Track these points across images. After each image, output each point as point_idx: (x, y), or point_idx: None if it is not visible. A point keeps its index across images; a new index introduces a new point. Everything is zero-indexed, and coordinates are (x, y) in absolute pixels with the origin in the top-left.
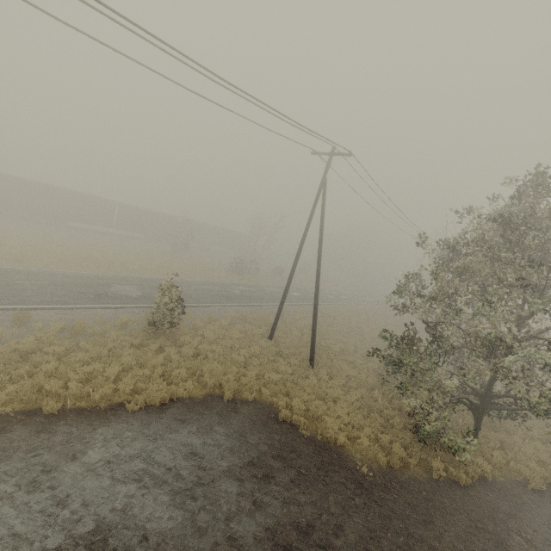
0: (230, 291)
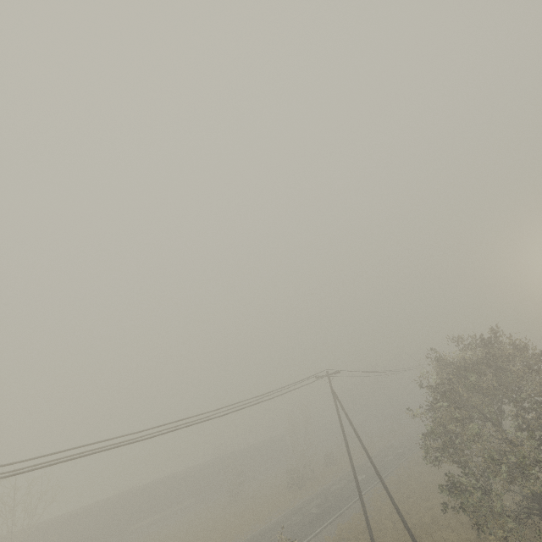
0: (308, 514)
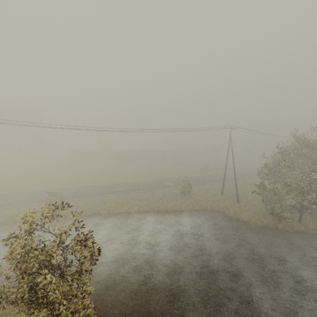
0: (203, 179)
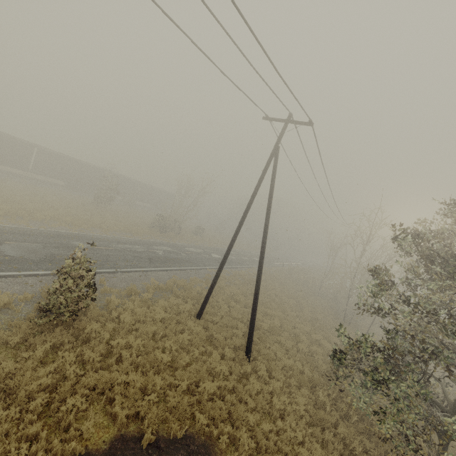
0: (153, 252)
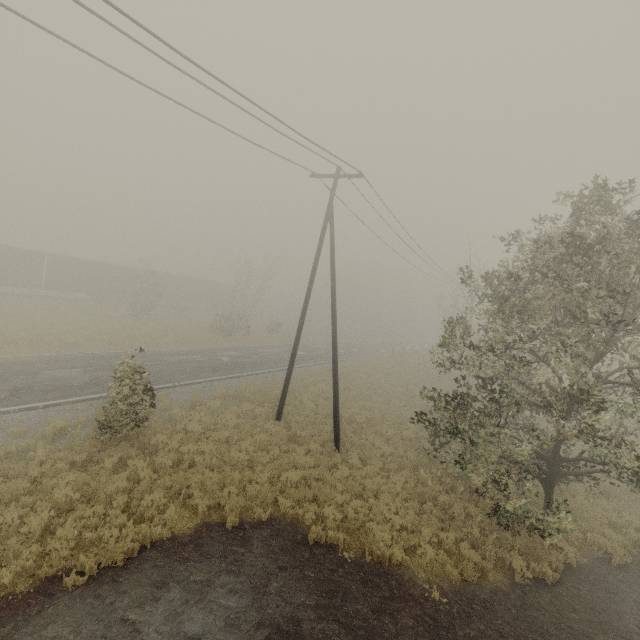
0: (216, 359)
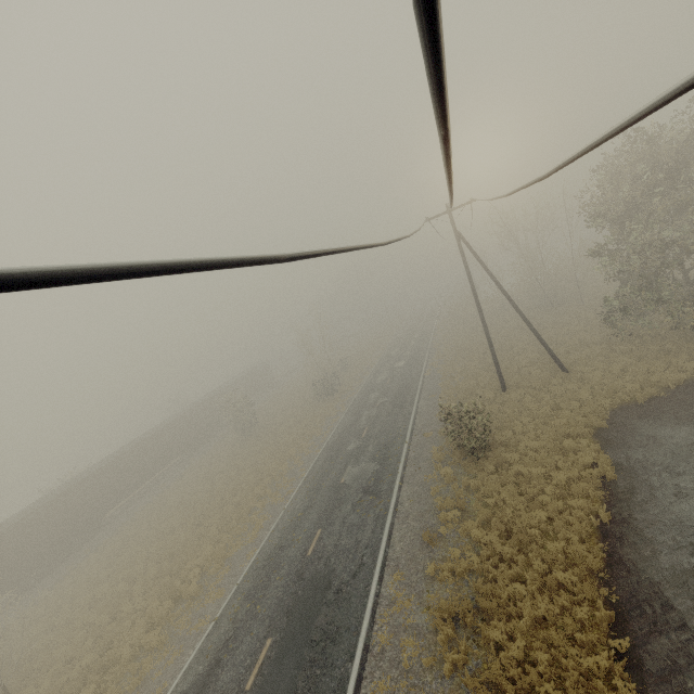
0: (381, 404)
